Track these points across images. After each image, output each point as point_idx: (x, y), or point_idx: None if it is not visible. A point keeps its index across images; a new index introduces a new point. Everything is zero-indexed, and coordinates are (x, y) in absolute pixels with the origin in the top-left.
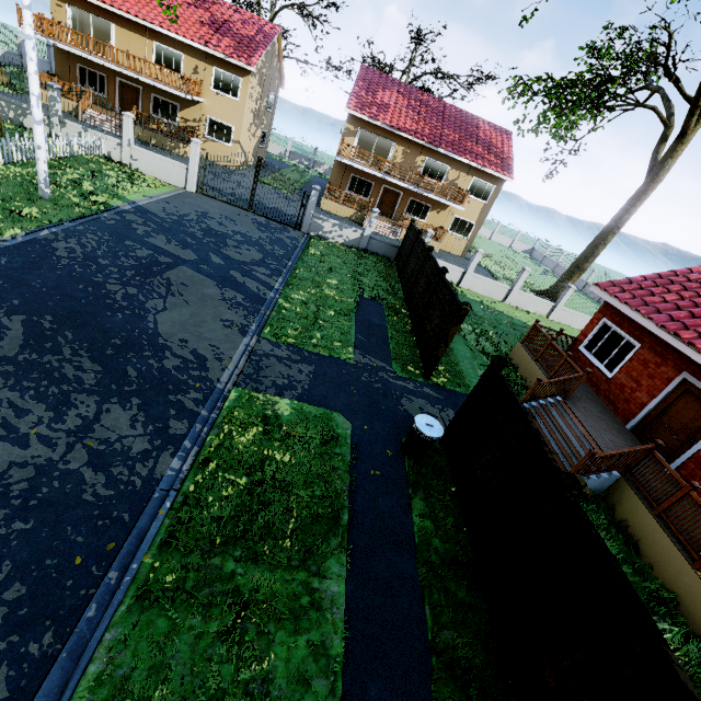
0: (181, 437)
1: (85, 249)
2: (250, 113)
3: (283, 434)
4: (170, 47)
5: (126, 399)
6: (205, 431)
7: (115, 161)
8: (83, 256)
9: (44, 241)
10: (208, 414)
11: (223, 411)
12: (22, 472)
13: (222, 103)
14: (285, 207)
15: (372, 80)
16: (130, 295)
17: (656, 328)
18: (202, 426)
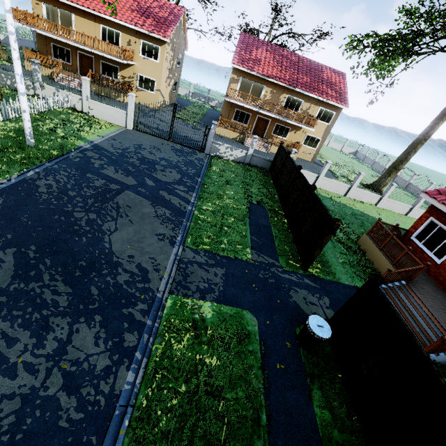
0: (133, 349)
1: (59, 184)
2: (166, 70)
3: (208, 336)
4: (111, 28)
5: (91, 317)
6: (151, 341)
7: (78, 111)
8: (58, 190)
9: (30, 180)
10: (152, 323)
11: (163, 318)
12: (10, 404)
13: (148, 64)
14: (192, 135)
15: (249, 42)
16: (91, 220)
17: None
18: (148, 336)
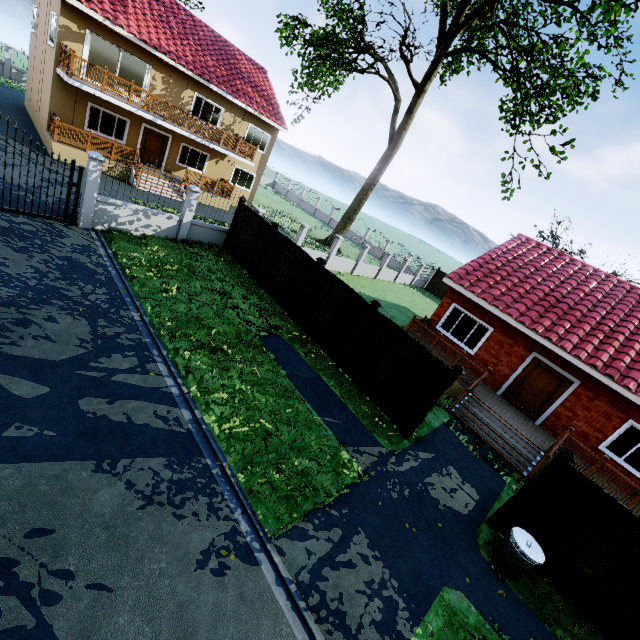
0: None
1: None
2: None
3: None
4: None
5: None
6: None
7: None
8: None
9: None
10: None
11: None
12: None
13: None
14: None
15: None
16: None
17: (515, 322)
18: None
